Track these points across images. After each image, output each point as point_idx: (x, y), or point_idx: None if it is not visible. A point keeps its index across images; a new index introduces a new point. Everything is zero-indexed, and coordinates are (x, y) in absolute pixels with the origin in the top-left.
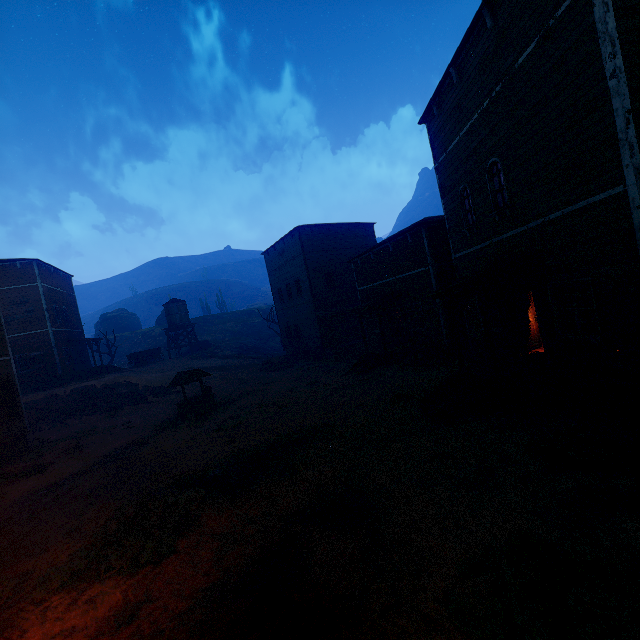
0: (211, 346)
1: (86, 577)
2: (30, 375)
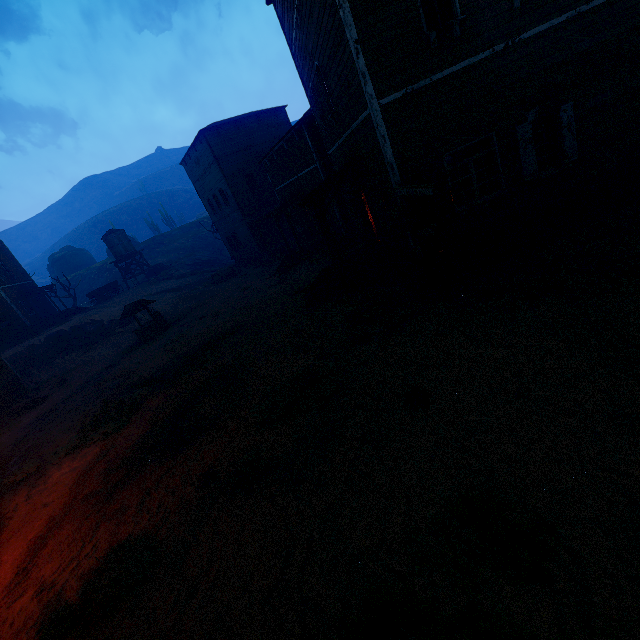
0: (167, 268)
1: (80, 447)
2: (2, 333)
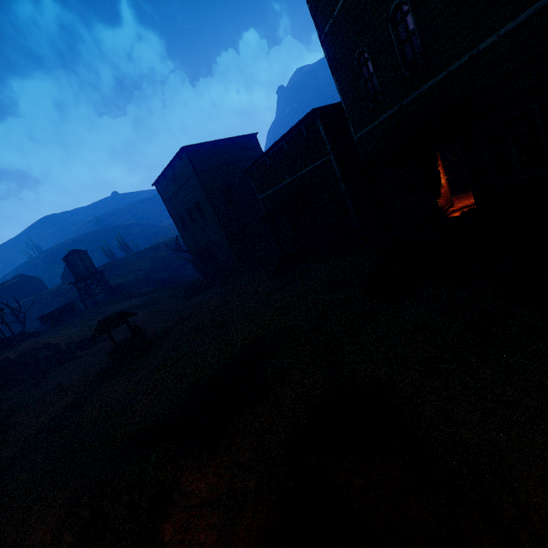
0: (127, 288)
1: None
2: None
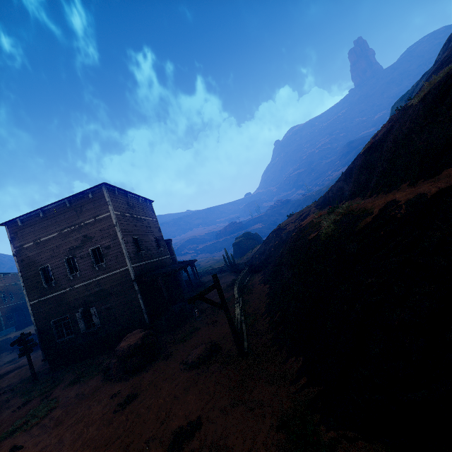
0: None
1: None
2: None
